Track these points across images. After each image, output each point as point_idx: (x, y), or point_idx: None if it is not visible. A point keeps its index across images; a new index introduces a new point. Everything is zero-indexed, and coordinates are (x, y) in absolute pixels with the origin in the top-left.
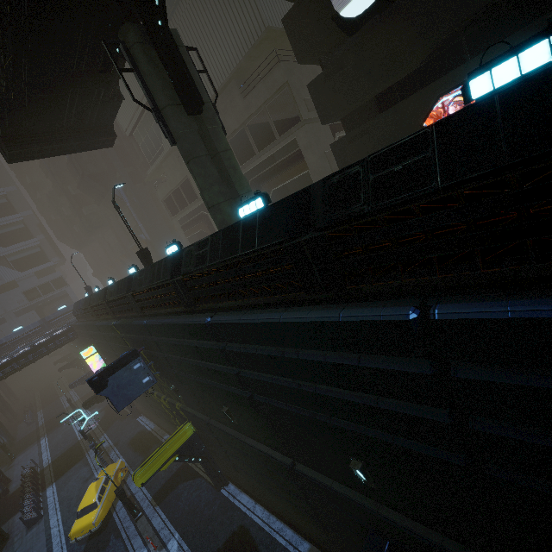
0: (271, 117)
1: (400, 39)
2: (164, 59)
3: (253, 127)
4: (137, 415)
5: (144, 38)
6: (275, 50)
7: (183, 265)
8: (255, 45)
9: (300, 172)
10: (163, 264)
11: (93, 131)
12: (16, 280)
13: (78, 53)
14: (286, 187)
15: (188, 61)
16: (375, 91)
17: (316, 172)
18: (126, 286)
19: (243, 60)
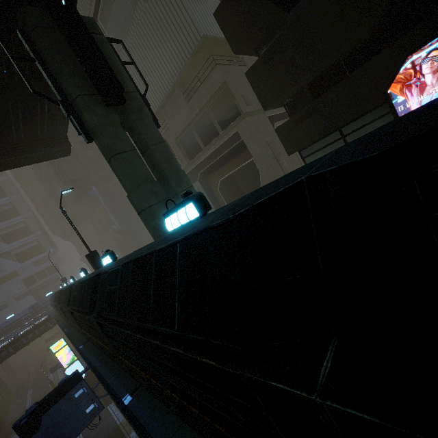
0: (213, 115)
1: (349, 1)
2: (73, 44)
3: (198, 126)
4: (108, 402)
5: (48, 23)
6: (211, 55)
7: (97, 299)
8: (193, 53)
9: (244, 161)
10: (86, 286)
11: (47, 143)
12: (17, 270)
13: (4, 63)
14: (233, 176)
15: (108, 50)
16: (321, 67)
17: (259, 159)
18: (68, 298)
19: (184, 69)
